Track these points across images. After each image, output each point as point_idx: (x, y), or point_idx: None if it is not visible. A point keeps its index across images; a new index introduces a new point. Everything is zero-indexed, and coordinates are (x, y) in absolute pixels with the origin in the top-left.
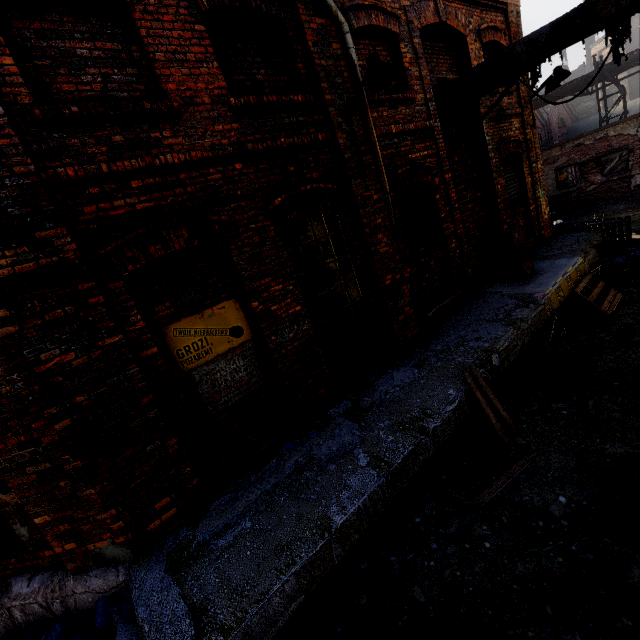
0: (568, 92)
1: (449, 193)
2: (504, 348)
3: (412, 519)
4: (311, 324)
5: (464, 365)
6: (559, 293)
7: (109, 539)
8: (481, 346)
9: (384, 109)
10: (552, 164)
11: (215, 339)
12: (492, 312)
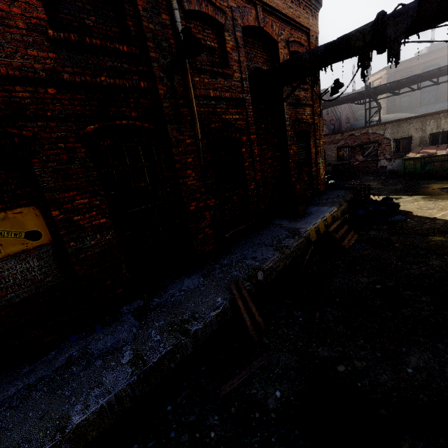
0: (349, 100)
1: (253, 149)
2: (269, 267)
3: (165, 407)
4: (115, 235)
5: (236, 278)
6: (317, 230)
7: None
8: (253, 264)
9: (206, 77)
10: (336, 144)
11: (6, 240)
12: (270, 239)
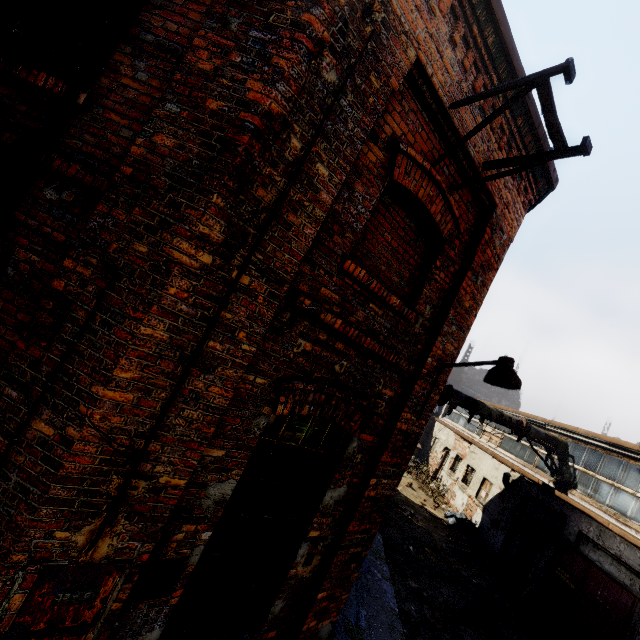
0: None
1: None
2: None
3: None
4: None
5: None
6: None
7: (332, 618)
8: None
9: None
10: None
11: None
12: None
